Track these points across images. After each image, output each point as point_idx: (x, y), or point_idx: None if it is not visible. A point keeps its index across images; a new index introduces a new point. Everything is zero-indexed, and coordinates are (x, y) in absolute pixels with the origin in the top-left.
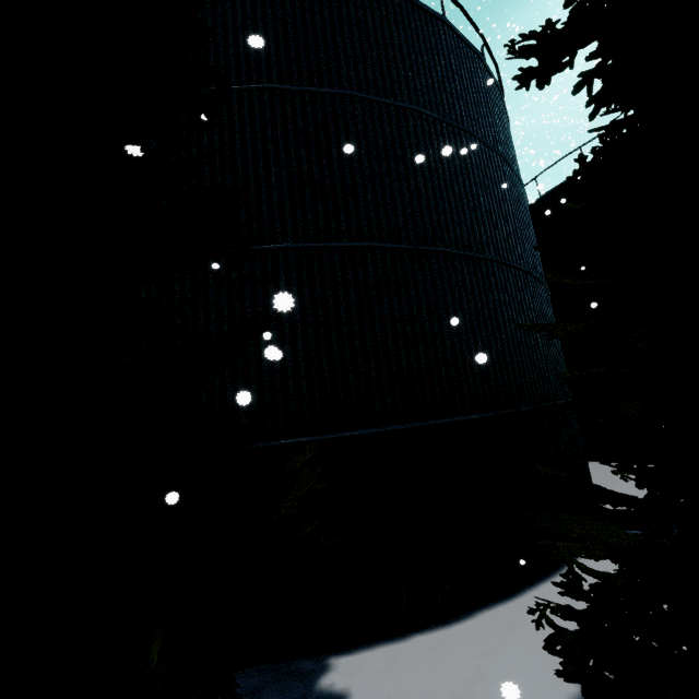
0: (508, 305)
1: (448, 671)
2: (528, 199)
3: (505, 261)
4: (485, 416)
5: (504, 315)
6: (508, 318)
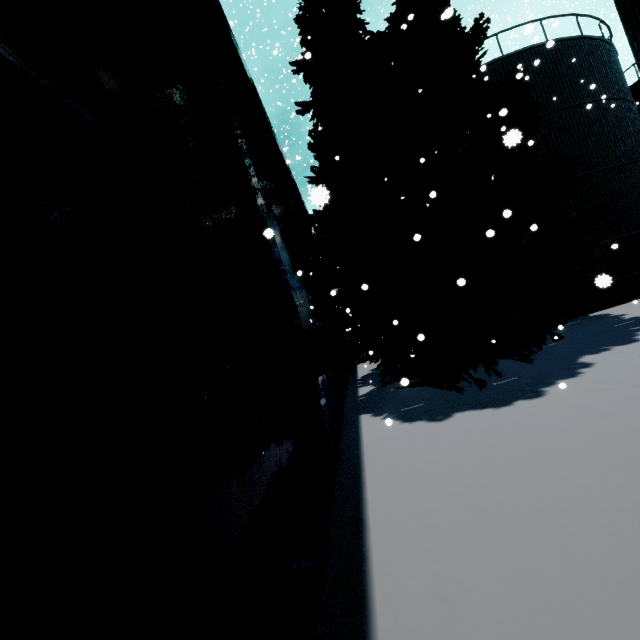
0: (637, 183)
1: (634, 304)
2: (636, 107)
3: (633, 161)
4: (632, 233)
5: (635, 188)
6: (637, 189)
